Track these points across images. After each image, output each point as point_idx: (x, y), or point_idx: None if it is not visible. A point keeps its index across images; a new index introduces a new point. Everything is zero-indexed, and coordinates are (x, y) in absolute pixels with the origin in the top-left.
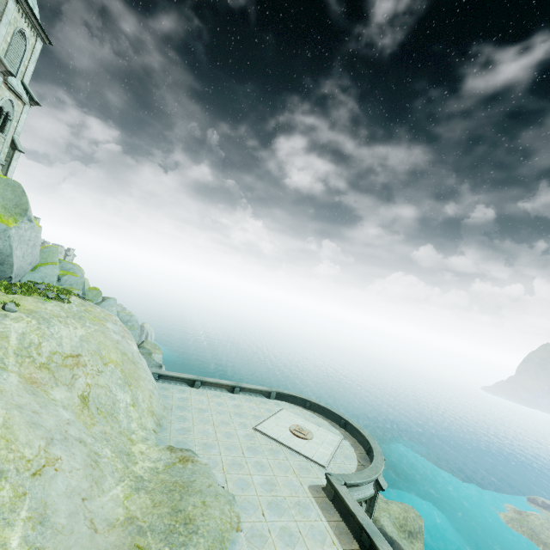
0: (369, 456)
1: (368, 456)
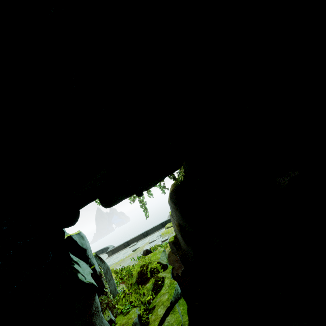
0: (104, 252)
1: (104, 252)
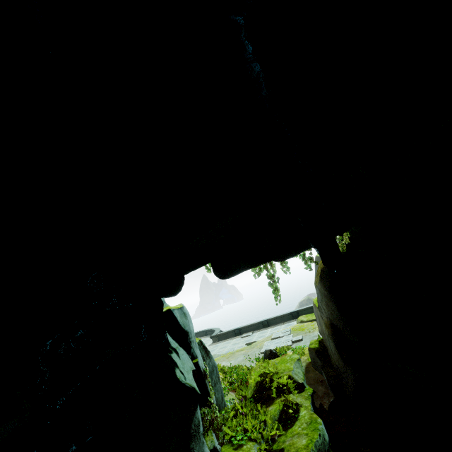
0: (208, 335)
1: (207, 335)
